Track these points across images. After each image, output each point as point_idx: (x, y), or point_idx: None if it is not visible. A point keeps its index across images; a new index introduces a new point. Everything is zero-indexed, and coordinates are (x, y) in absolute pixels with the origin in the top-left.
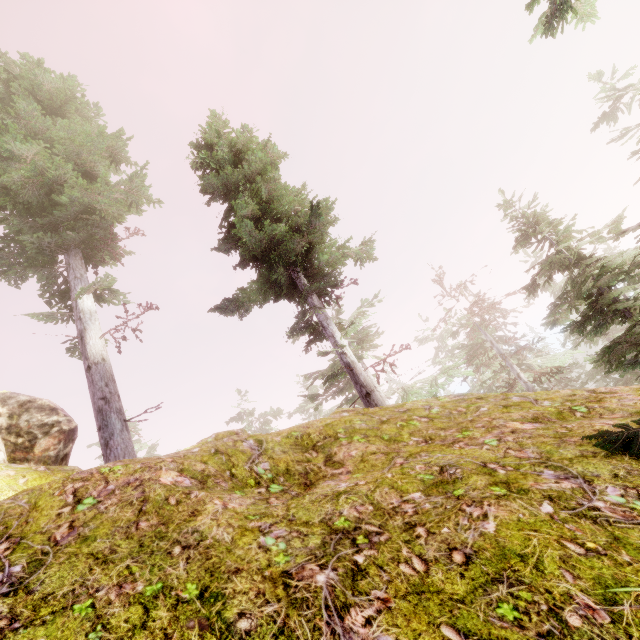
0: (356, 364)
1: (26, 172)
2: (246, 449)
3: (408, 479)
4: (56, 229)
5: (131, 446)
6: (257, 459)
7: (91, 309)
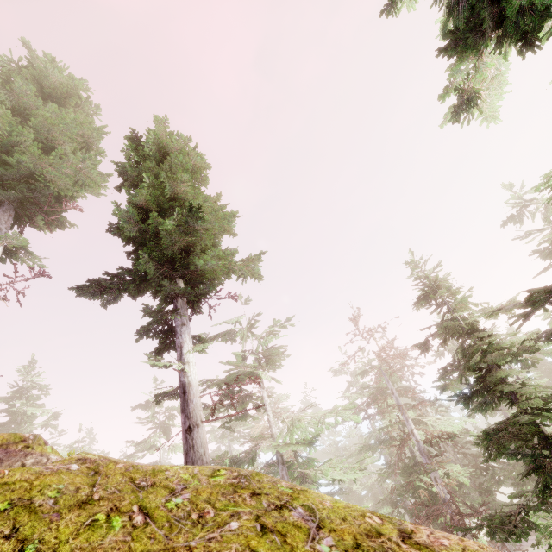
0: (192, 387)
1: None
2: None
3: None
4: (1, 185)
5: None
6: None
7: None
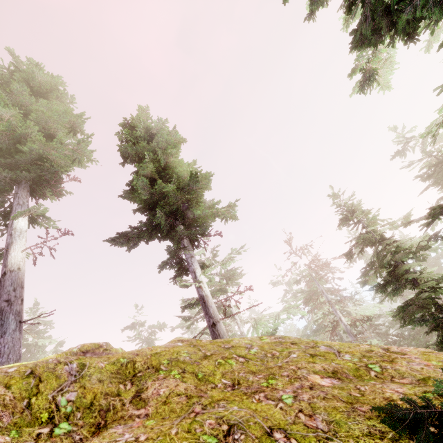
0: (209, 297)
1: (2, 126)
2: (63, 374)
3: (189, 441)
4: (15, 168)
5: (18, 345)
6: (67, 387)
7: (22, 228)
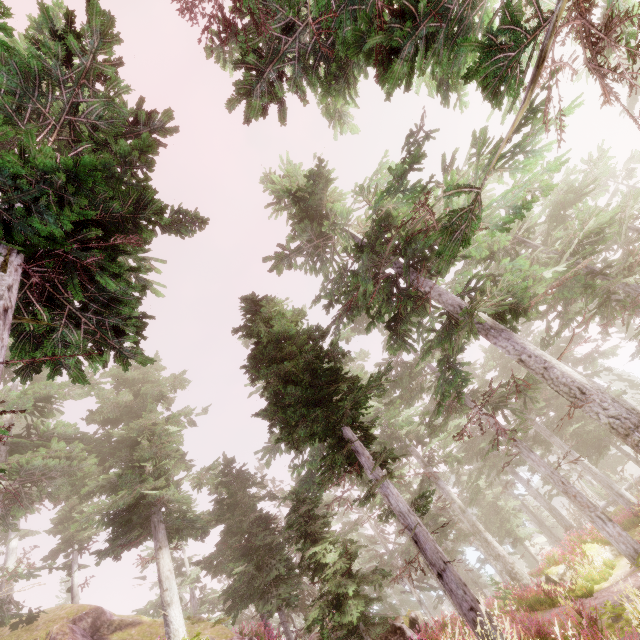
0: (75, 585)
1: None
2: None
3: None
4: None
5: None
6: None
7: (14, 547)
